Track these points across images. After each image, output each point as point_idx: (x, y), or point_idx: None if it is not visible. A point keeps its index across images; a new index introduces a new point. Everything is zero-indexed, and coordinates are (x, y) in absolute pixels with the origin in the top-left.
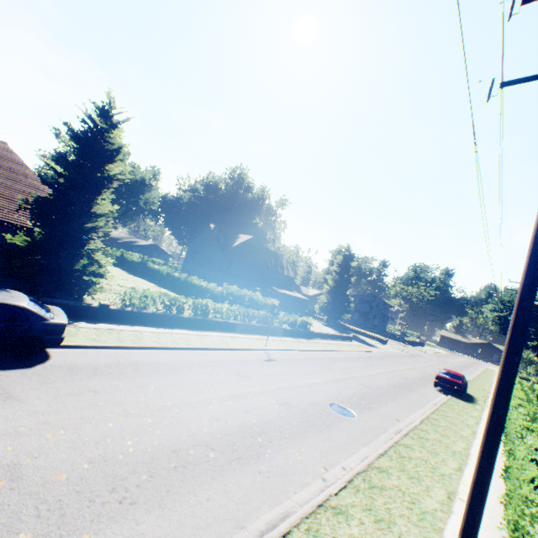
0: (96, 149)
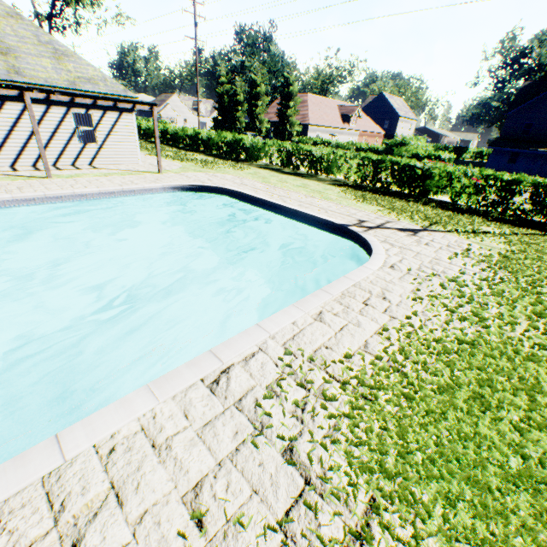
0: (285, 84)
